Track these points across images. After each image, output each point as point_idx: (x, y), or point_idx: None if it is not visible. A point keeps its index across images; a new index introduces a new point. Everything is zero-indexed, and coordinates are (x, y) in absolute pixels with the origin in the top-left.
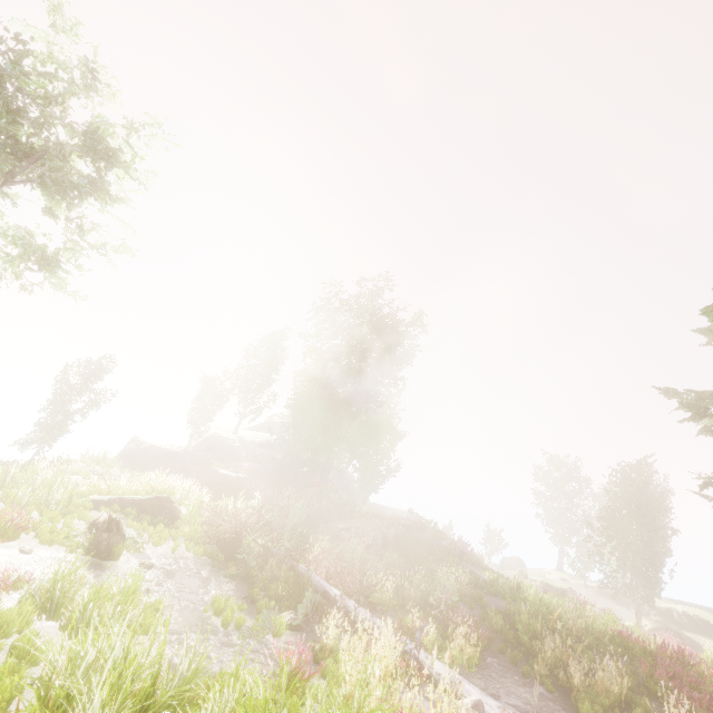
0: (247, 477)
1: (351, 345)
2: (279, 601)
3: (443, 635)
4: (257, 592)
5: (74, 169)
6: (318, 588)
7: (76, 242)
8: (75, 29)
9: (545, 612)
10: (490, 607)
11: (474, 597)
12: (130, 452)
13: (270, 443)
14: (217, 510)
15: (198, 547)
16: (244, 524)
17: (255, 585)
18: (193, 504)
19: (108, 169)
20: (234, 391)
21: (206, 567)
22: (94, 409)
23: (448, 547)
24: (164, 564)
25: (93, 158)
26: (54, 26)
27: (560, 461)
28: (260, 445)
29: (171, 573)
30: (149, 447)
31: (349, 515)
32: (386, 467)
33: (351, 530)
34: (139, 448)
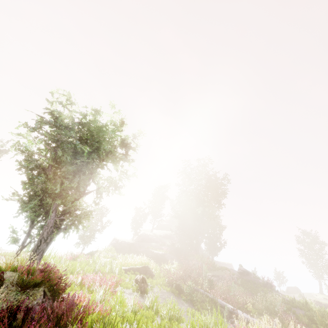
0: (166, 253)
1: (198, 189)
2: (207, 310)
3: (283, 326)
4: (199, 306)
5: (118, 153)
6: (221, 305)
7: (122, 177)
8: (119, 112)
9: (326, 315)
10: (297, 313)
11: (287, 308)
12: (114, 245)
13: (167, 236)
14: (166, 271)
15: (167, 287)
16: (180, 276)
17: (195, 304)
18: (157, 268)
19: (128, 150)
20: (149, 213)
21: (173, 296)
22: (102, 228)
23: (263, 283)
24: (160, 295)
25: (123, 147)
26: (114, 112)
27: (308, 233)
28: (163, 236)
29: (164, 299)
30: (121, 242)
31: (213, 269)
32: (219, 242)
33: (216, 276)
34: (117, 242)
